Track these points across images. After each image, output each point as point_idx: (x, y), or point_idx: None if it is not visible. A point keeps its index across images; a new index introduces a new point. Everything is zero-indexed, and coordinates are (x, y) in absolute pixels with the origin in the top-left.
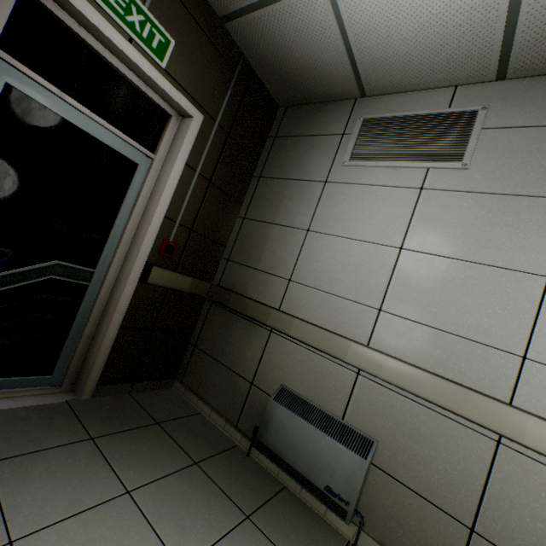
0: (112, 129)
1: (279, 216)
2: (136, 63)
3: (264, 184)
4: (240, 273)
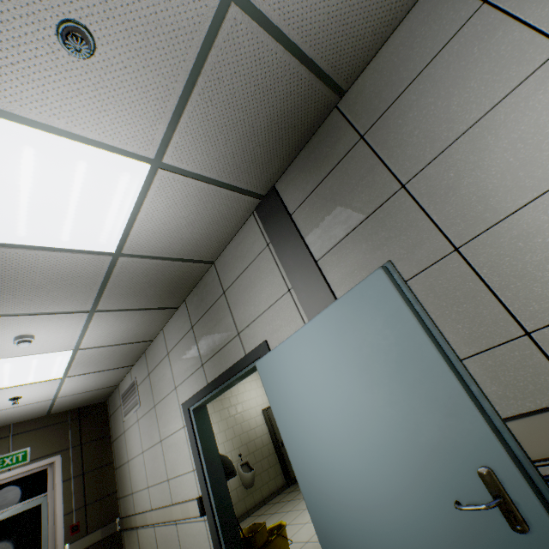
0: (20, 504)
1: (122, 459)
2: (16, 474)
3: (115, 445)
4: (124, 503)
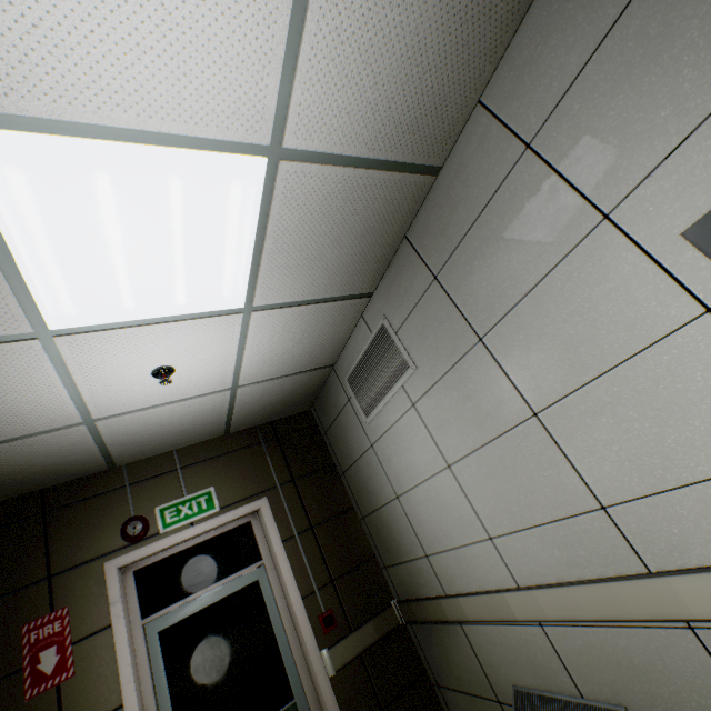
0: (224, 581)
1: (375, 498)
2: (203, 531)
3: (349, 477)
4: (400, 575)
